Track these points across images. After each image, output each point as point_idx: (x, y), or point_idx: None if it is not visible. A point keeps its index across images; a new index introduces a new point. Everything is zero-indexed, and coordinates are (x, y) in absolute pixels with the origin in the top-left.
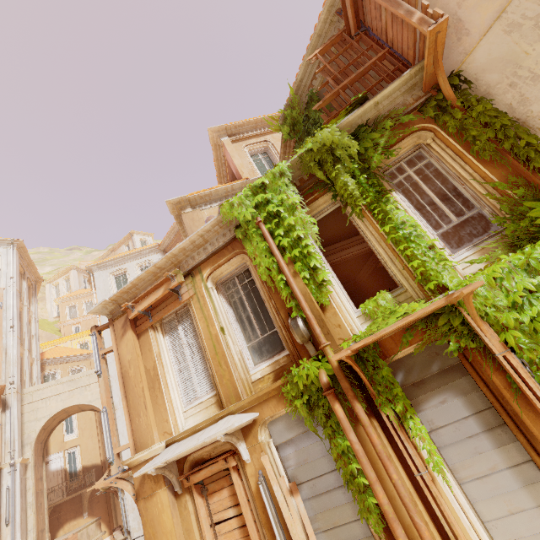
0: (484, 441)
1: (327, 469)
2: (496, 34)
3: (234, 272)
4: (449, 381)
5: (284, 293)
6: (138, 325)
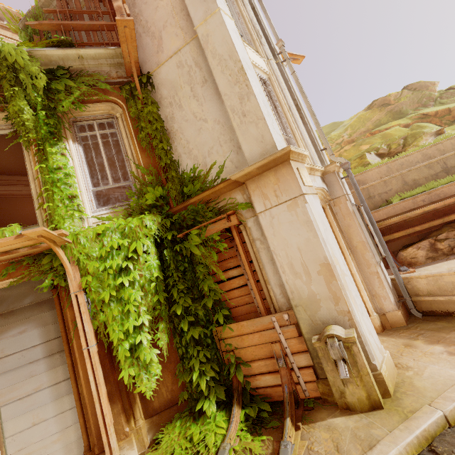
0: (42, 365)
1: None
2: (173, 63)
3: None
4: (37, 314)
5: None
6: None
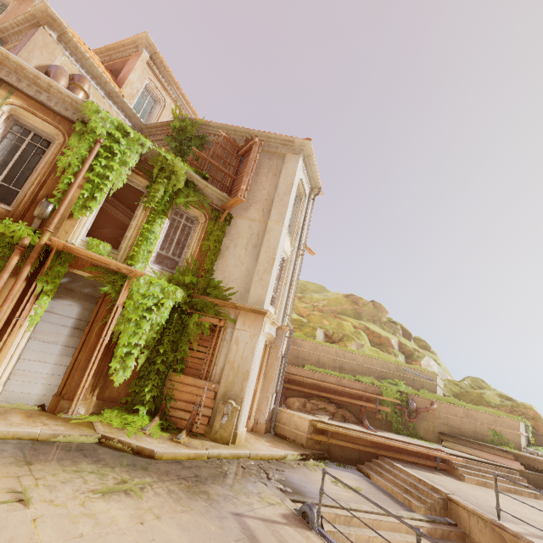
0: (67, 331)
1: None
2: (248, 223)
3: (39, 130)
4: (85, 300)
5: (62, 186)
6: None
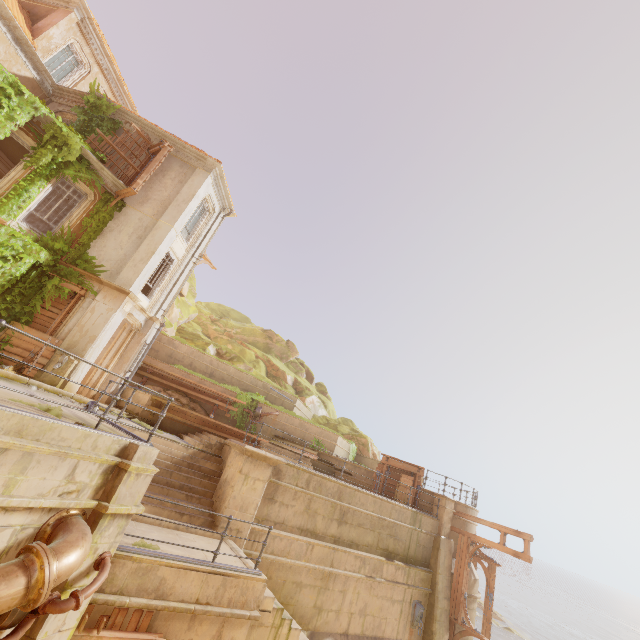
0: None
1: None
2: (140, 215)
3: None
4: None
5: None
6: None
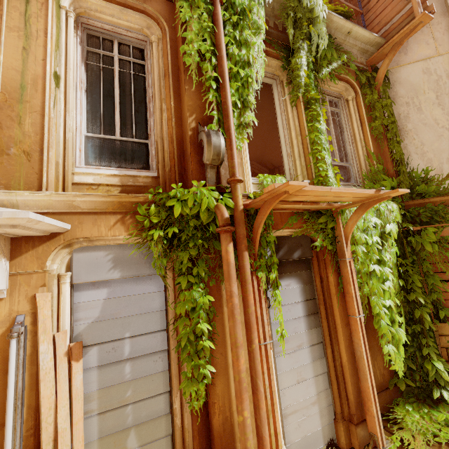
0: (302, 324)
1: (146, 330)
2: (418, 67)
3: (122, 32)
4: (298, 270)
5: (211, 96)
6: None
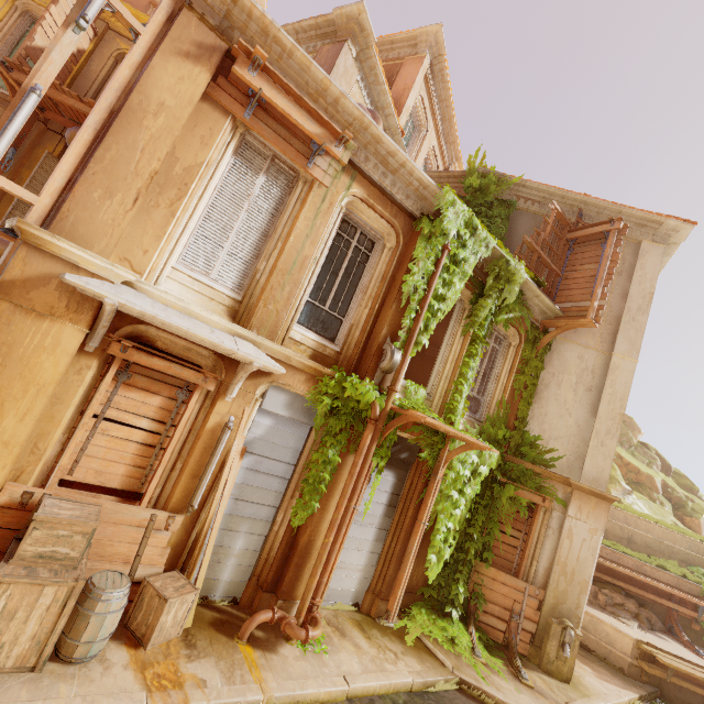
0: (381, 509)
1: (283, 459)
2: (577, 350)
3: (368, 228)
4: (398, 468)
5: (408, 322)
6: (220, 84)
